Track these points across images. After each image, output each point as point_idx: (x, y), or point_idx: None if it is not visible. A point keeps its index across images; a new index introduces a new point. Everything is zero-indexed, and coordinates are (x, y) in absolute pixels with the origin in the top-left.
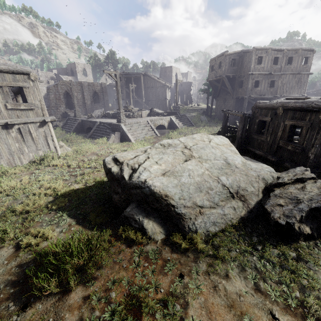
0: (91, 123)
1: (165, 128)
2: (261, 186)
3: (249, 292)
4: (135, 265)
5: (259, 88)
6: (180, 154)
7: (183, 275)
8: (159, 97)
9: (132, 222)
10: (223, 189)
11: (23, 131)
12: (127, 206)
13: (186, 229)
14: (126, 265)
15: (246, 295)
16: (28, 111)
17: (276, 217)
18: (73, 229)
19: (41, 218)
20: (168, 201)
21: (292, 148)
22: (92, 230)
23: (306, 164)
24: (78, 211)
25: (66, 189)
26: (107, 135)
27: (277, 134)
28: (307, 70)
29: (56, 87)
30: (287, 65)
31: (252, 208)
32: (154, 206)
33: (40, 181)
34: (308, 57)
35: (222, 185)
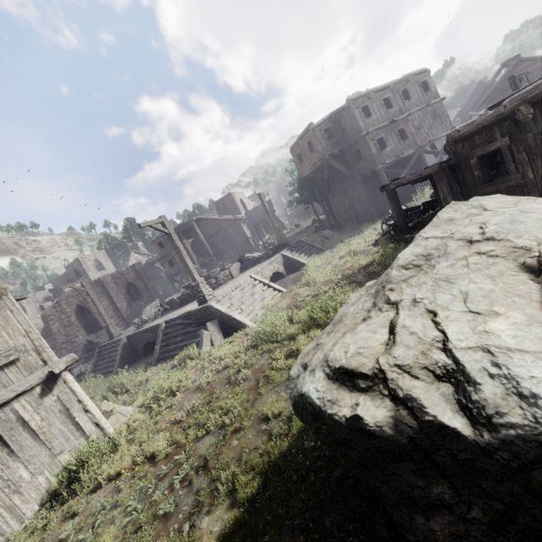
0: (149, 333)
1: (283, 275)
2: None
3: None
4: None
5: (389, 147)
6: (485, 260)
7: None
8: (235, 241)
9: None
10: None
11: (2, 429)
12: None
13: None
14: None
15: None
16: (4, 370)
17: None
18: None
19: None
20: None
21: None
22: None
23: None
24: None
25: None
26: (191, 339)
27: None
28: (435, 97)
29: (59, 306)
30: (406, 103)
31: None
32: None
33: None
34: (426, 81)
35: None
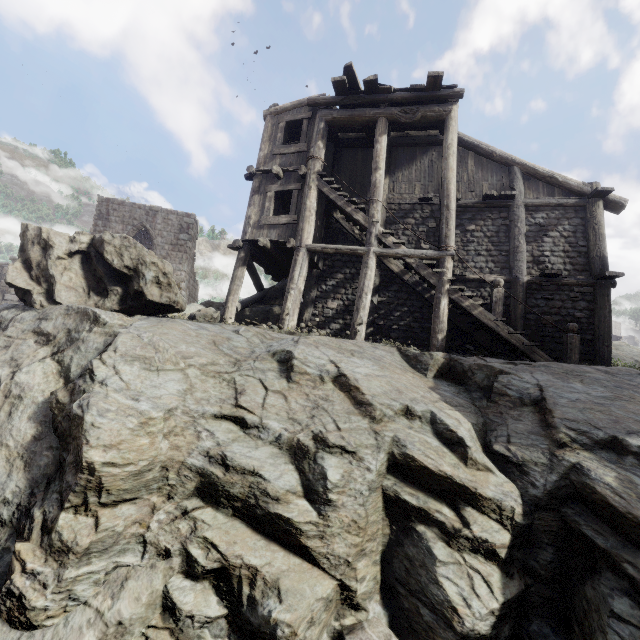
0: None
1: None
2: None
3: None
4: None
5: None
6: None
7: None
8: None
9: None
10: (635, 362)
11: None
12: None
13: None
14: None
15: None
16: None
17: None
18: None
19: None
20: None
21: None
22: None
23: None
24: None
25: None
26: None
27: None
28: None
29: None
30: None
31: None
32: None
33: None
34: None
35: (635, 360)
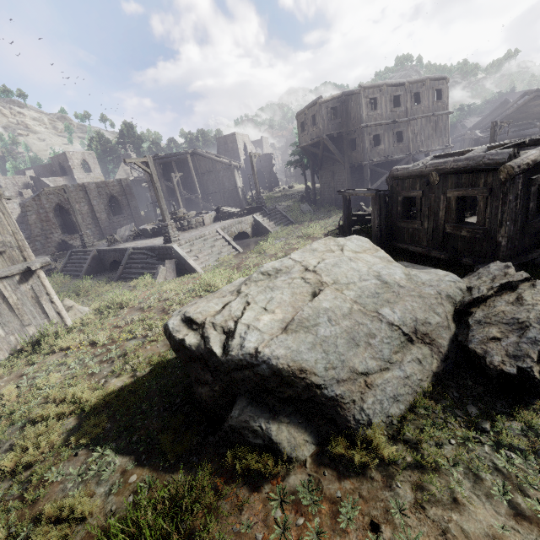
0: (117, 253)
1: (249, 235)
2: (448, 311)
3: (507, 524)
4: (279, 530)
5: (382, 146)
6: (301, 283)
7: (377, 523)
8: (224, 185)
9: (248, 436)
10: (392, 332)
11: None
12: (228, 404)
13: (352, 423)
14: (261, 533)
15: (504, 533)
16: None
17: (497, 363)
18: (133, 480)
19: (61, 472)
20: (307, 379)
21: (468, 233)
22: (171, 473)
23: (497, 255)
24: (133, 436)
25: (99, 394)
26: (150, 269)
27: (438, 214)
28: (444, 108)
29: (39, 199)
30: (414, 106)
31: (446, 352)
32: (284, 395)
33: (42, 388)
34: (442, 90)
35: (389, 325)
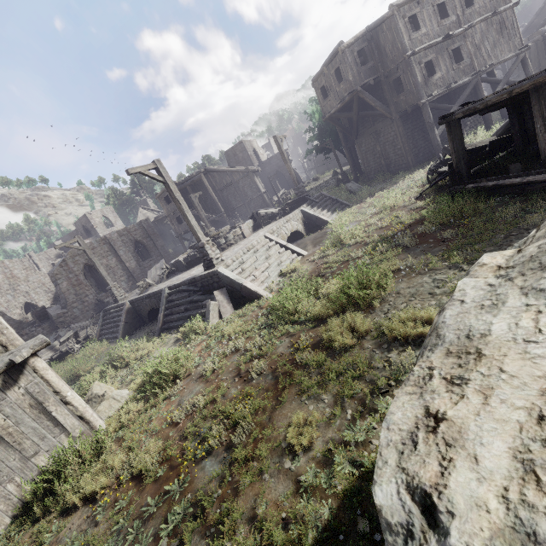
0: (152, 299)
1: (302, 234)
2: None
3: None
4: None
5: (439, 74)
6: None
7: None
8: (247, 196)
9: None
10: None
11: None
12: None
13: None
14: None
15: None
16: None
17: None
18: None
19: None
20: None
21: None
22: None
23: None
24: None
25: None
26: (197, 309)
27: None
28: (505, 2)
29: (65, 264)
30: (466, 10)
31: None
32: None
33: None
34: None
35: None
